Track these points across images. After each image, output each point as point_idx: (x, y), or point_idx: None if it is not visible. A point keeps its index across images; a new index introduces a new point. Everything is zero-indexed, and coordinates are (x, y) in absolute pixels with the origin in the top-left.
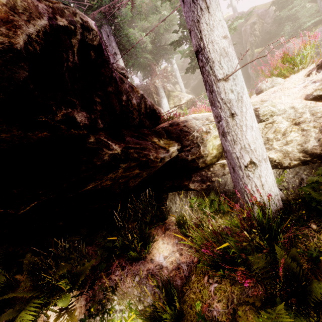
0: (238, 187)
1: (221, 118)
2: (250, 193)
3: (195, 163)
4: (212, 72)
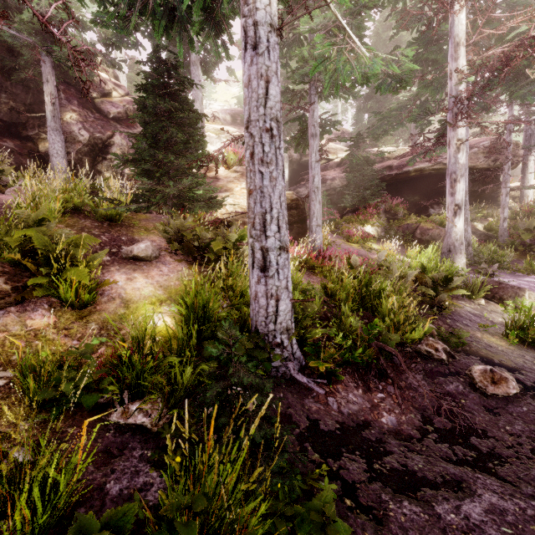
0: (521, 202)
1: (524, 183)
2: (528, 202)
3: (496, 199)
4: (527, 170)
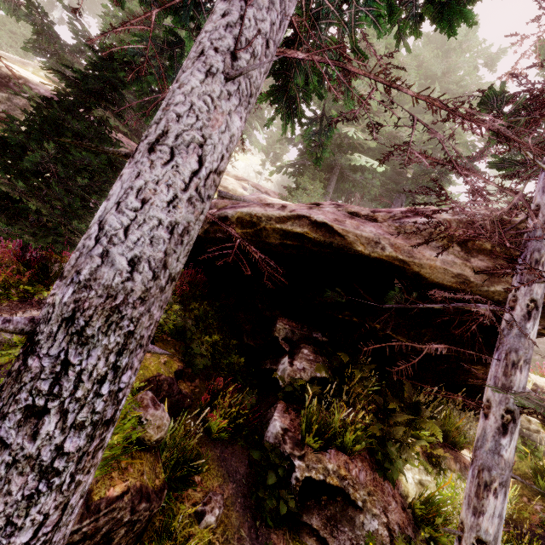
0: None
1: None
2: None
3: None
4: None
